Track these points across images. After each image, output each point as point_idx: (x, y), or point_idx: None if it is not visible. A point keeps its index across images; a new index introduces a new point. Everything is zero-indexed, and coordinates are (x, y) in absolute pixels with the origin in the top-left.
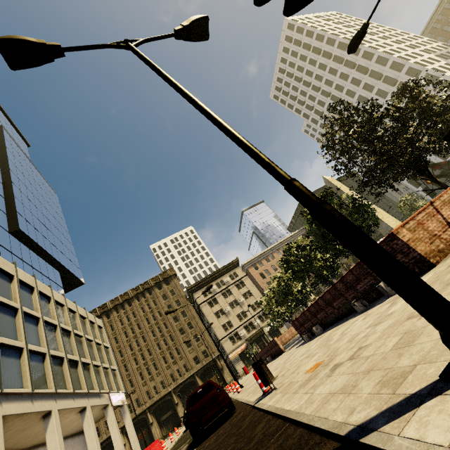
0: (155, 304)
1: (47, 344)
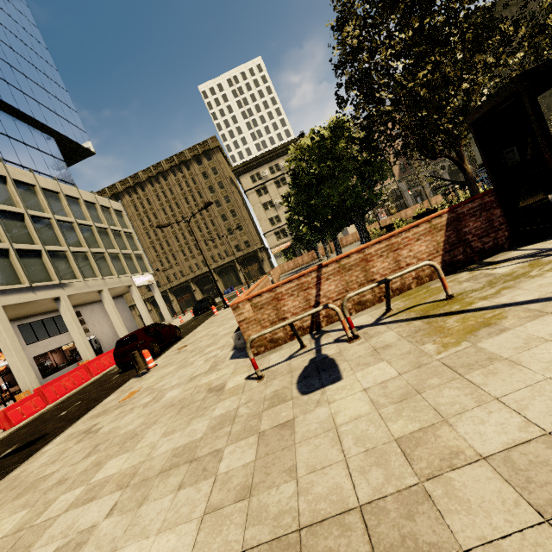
0: (194, 183)
1: (40, 241)
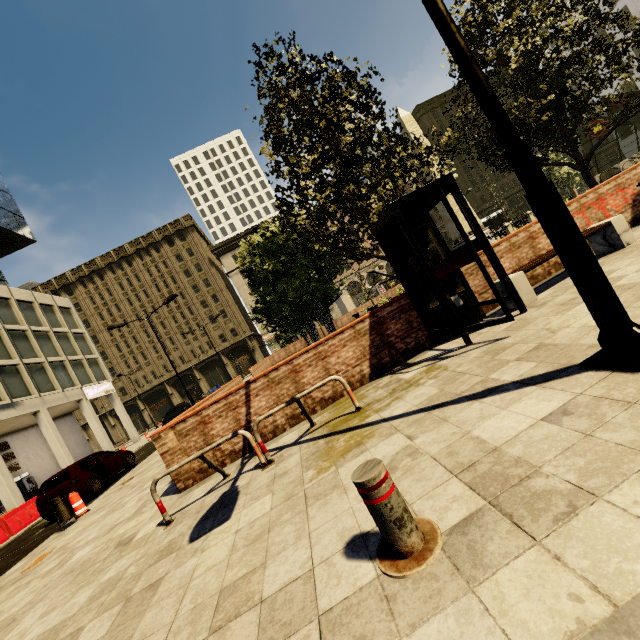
0: (166, 267)
1: None
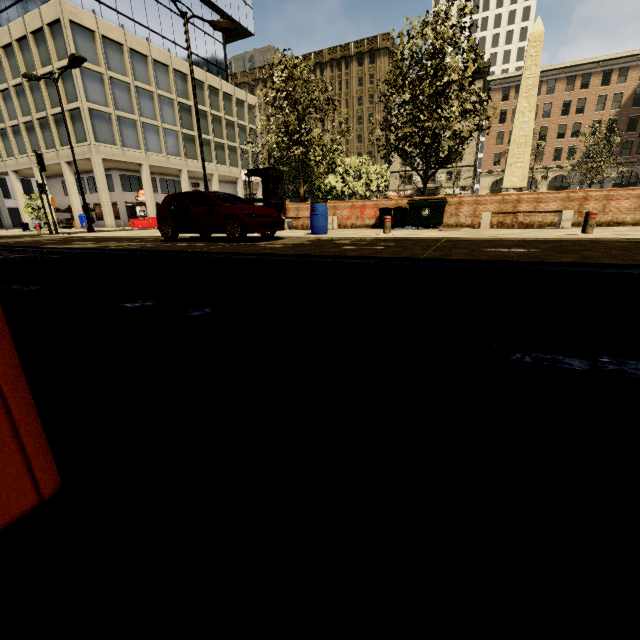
0: (346, 87)
1: (180, 124)
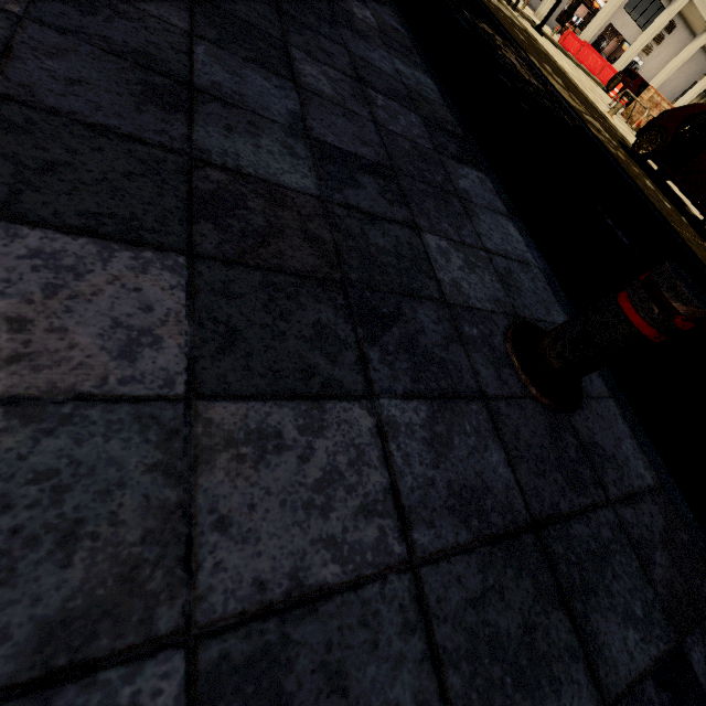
0: None
1: None
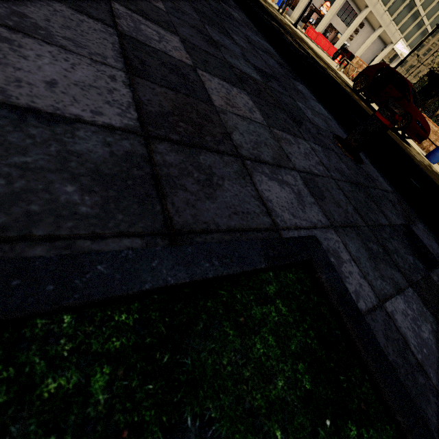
0: None
1: None
